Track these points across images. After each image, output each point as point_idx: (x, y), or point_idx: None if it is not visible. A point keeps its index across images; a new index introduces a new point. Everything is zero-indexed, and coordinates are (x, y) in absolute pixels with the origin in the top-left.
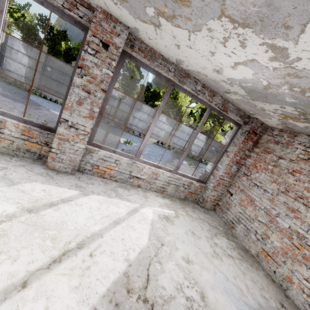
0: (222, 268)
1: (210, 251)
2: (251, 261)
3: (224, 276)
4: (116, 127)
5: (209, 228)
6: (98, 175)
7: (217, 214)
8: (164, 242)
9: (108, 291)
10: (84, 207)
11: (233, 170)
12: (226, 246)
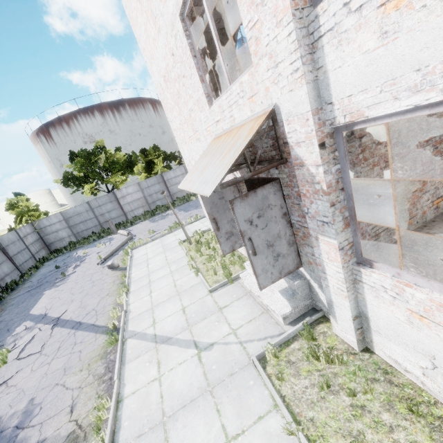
0: None
1: None
2: (425, 236)
3: None
4: None
5: (438, 267)
6: None
7: None
8: None
9: None
10: None
11: None
12: None
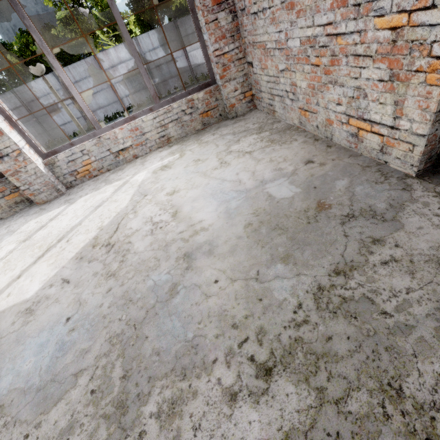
0: (223, 173)
1: (214, 165)
2: (286, 138)
3: (220, 180)
4: (152, 103)
5: (229, 140)
6: (87, 179)
7: (259, 109)
8: (149, 192)
9: (76, 254)
10: (69, 213)
11: (226, 22)
12: (249, 144)
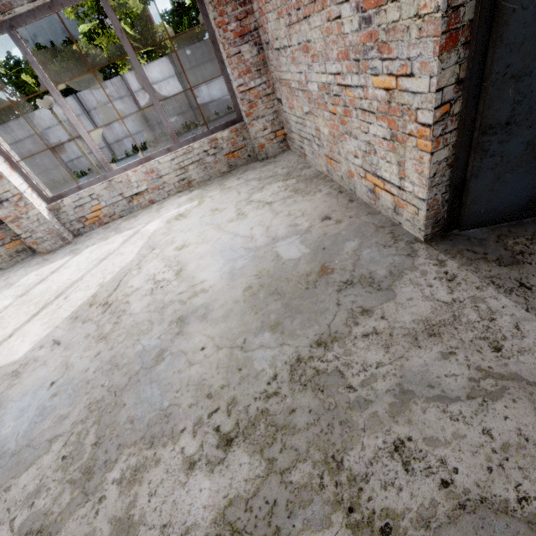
0: (237, 227)
1: (231, 217)
2: (311, 188)
3: (233, 235)
4: (188, 131)
5: (253, 187)
6: (97, 226)
7: (292, 151)
8: (158, 245)
9: (72, 313)
10: (72, 266)
11: (250, 55)
12: (271, 193)
